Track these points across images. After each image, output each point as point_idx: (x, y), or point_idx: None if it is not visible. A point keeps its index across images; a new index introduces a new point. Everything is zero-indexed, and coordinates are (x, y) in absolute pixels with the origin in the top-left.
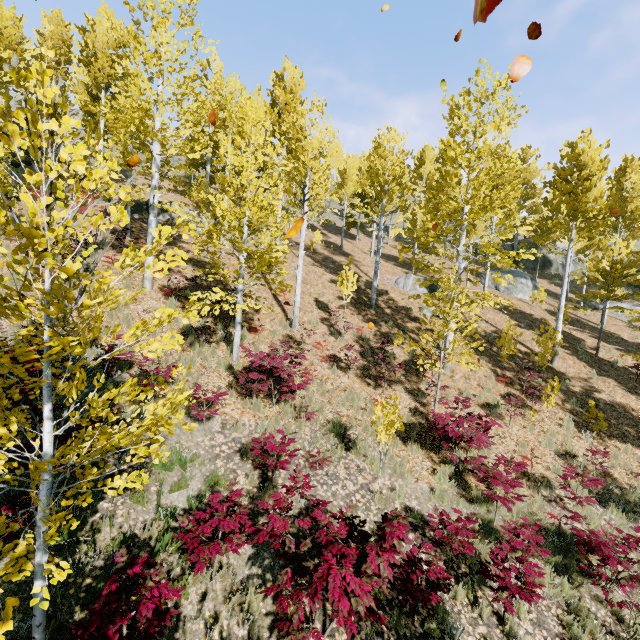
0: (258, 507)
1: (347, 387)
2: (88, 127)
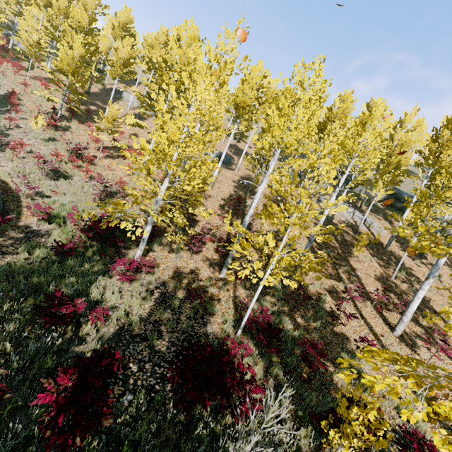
0: None
1: (84, 143)
2: None
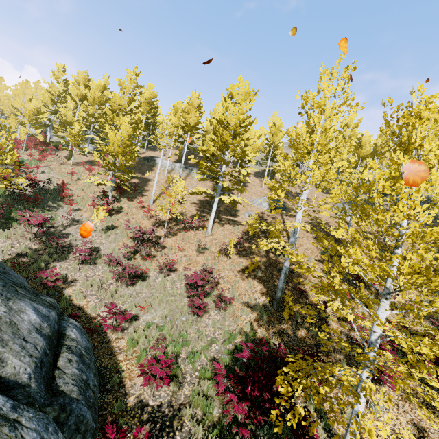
0: (57, 228)
1: (141, 223)
2: (4, 126)
